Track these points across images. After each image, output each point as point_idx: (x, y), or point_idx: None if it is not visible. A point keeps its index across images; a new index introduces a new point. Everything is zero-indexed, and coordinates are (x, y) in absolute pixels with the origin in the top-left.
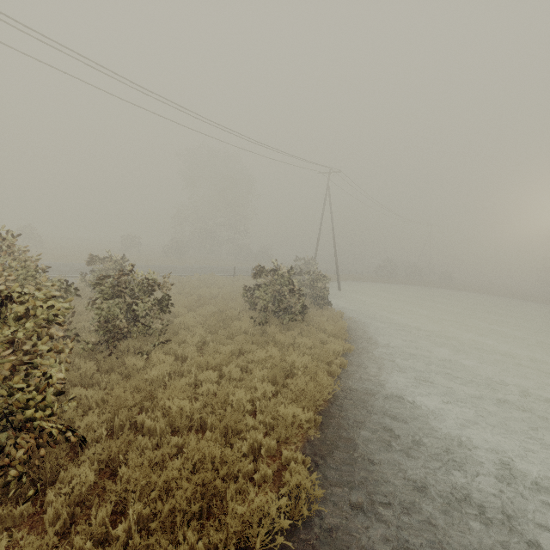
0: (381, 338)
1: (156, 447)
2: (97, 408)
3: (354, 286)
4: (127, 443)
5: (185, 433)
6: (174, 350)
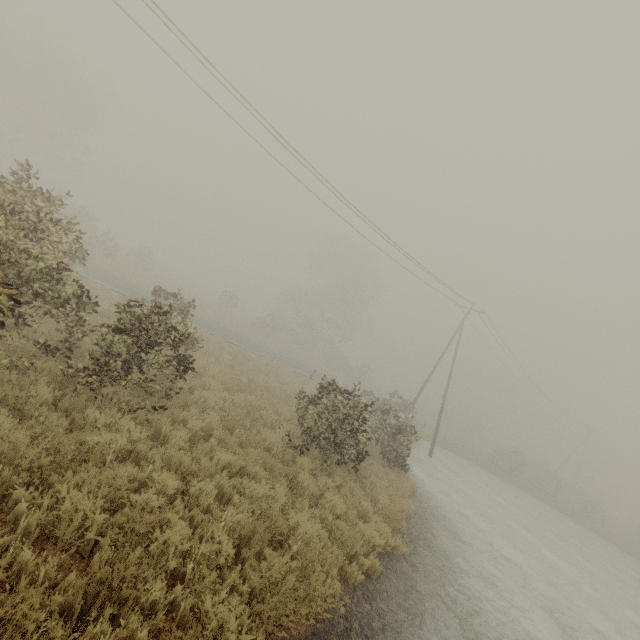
0: (458, 556)
1: (1, 552)
2: None
3: (453, 460)
4: None
5: (44, 554)
6: (162, 425)
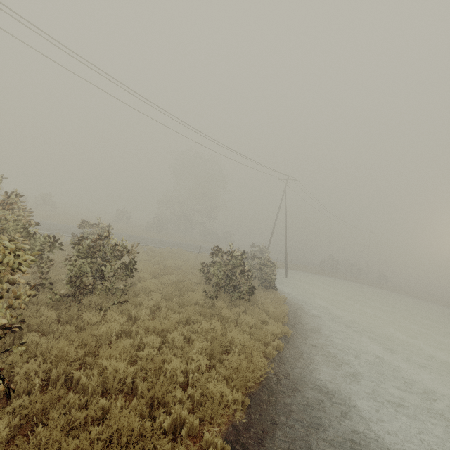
0: (319, 326)
1: (84, 406)
2: (40, 357)
3: (299, 275)
4: (58, 398)
5: (113, 397)
6: (130, 310)
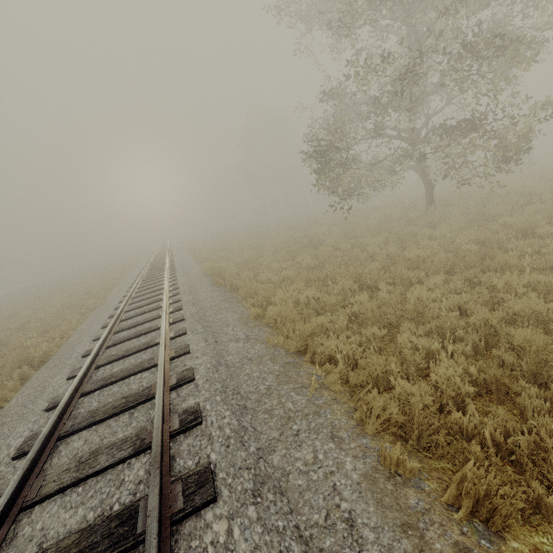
0: None
1: None
2: None
3: None
4: None
5: None
6: None
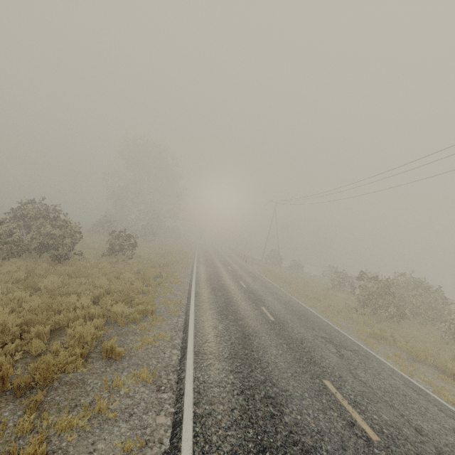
0: None
1: None
2: None
3: None
4: None
5: None
6: None
